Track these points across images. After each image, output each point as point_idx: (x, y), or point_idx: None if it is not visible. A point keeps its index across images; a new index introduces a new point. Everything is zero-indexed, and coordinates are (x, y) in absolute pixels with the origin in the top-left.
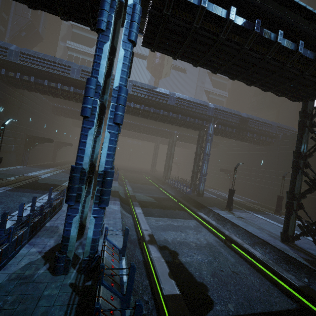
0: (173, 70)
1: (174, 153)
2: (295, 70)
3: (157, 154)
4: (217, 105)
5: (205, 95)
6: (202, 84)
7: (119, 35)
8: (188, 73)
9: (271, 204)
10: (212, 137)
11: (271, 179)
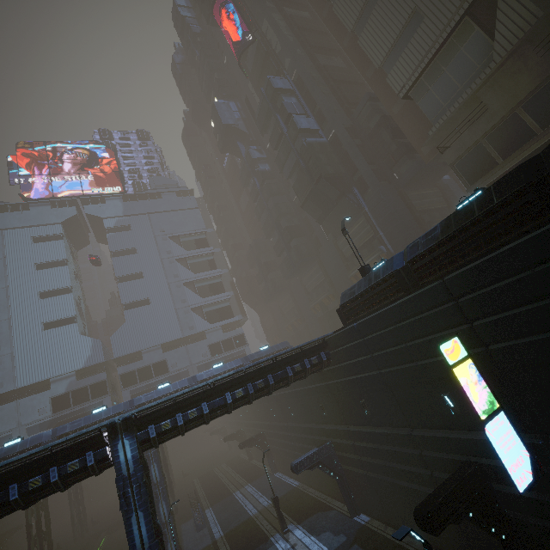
0: (127, 312)
1: (164, 457)
2: (2, 513)
3: (166, 449)
4: (141, 397)
5: (196, 315)
6: (184, 303)
7: (13, 313)
8: (154, 301)
9: (308, 481)
10: (154, 449)
11: (289, 439)
